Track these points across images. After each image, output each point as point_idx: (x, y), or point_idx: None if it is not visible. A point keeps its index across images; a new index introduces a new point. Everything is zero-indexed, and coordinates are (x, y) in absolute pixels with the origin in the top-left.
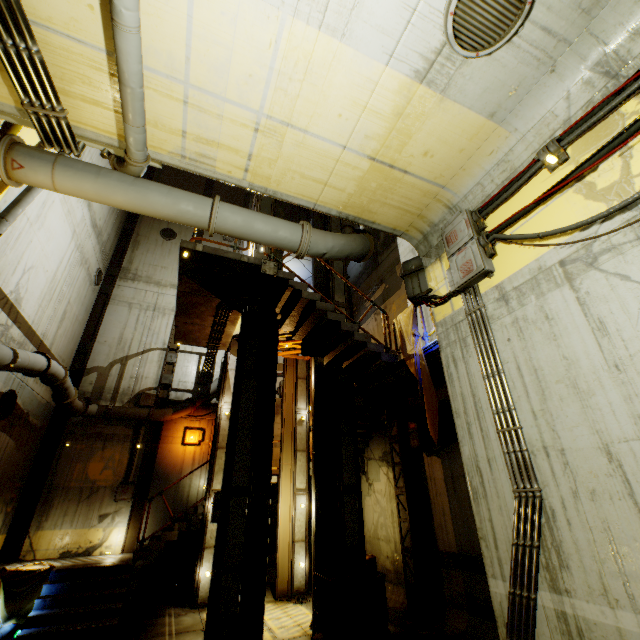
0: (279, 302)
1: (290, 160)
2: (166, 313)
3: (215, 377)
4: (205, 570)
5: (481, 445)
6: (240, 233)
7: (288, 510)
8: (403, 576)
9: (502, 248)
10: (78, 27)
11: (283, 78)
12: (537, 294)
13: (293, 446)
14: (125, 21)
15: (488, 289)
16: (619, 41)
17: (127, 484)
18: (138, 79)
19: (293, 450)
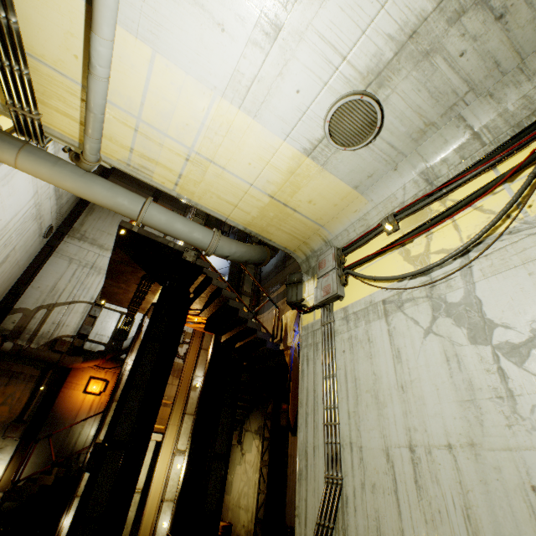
0: (193, 284)
1: (210, 184)
2: (101, 272)
3: (130, 335)
4: (70, 519)
5: (312, 433)
6: (162, 228)
7: (165, 469)
8: None
9: (352, 280)
10: (64, 66)
11: (211, 131)
12: (366, 321)
13: (183, 409)
14: (98, 73)
15: (338, 309)
16: (435, 163)
17: (19, 422)
18: (101, 109)
19: (182, 412)
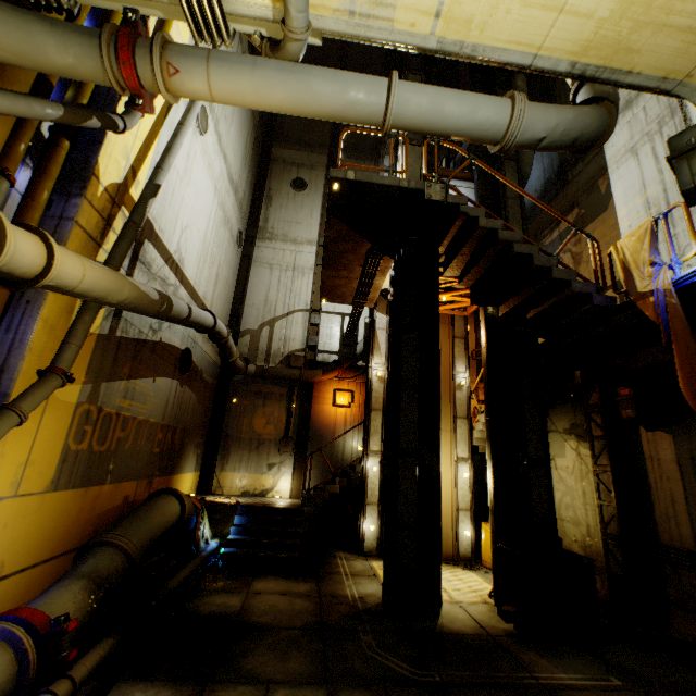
0: (445, 238)
1: None
2: (305, 273)
3: (359, 339)
4: (368, 524)
5: None
6: (424, 123)
7: (449, 478)
8: (599, 564)
9: None
10: None
11: None
12: None
13: (452, 412)
14: None
15: None
16: None
17: (287, 439)
18: None
19: (452, 416)
